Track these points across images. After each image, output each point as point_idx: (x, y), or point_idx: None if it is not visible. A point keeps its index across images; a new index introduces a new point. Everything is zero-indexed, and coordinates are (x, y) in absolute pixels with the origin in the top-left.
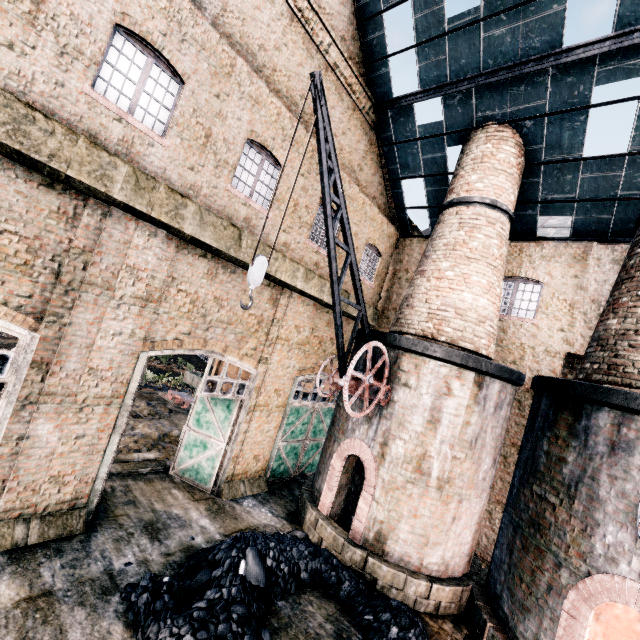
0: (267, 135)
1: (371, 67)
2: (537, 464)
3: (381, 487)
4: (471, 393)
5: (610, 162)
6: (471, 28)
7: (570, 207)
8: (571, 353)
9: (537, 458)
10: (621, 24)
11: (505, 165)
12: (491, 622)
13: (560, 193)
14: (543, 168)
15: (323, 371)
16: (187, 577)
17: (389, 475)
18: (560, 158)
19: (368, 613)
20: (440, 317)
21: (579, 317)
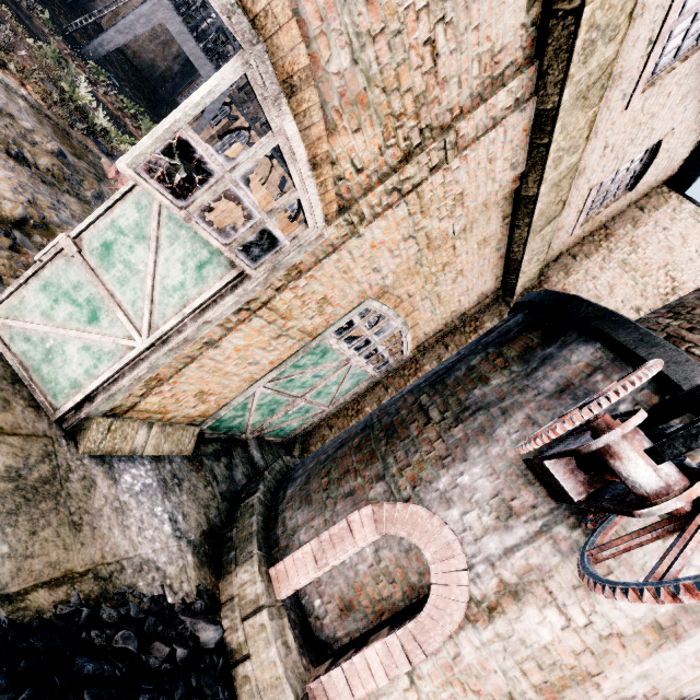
0: None
1: None
2: None
3: (443, 664)
4: None
5: None
6: None
7: None
8: None
9: None
10: None
11: None
12: None
13: None
14: None
15: (406, 315)
16: None
17: (479, 658)
18: None
19: None
20: None
21: None
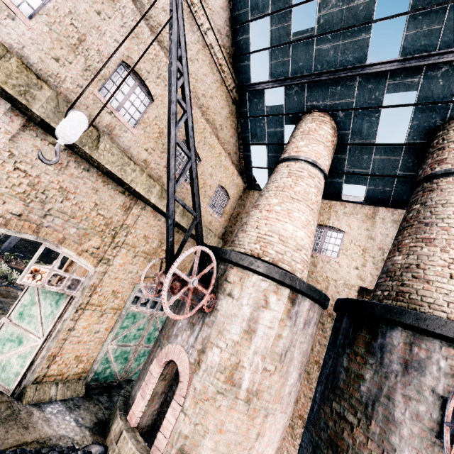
0: (143, 66)
1: (238, 59)
2: (337, 380)
3: (192, 397)
4: (285, 308)
5: (393, 149)
6: (308, 41)
7: (365, 179)
8: (363, 287)
9: (337, 374)
10: (404, 53)
11: (324, 139)
12: None
13: (359, 168)
14: (349, 148)
15: None
16: None
17: (201, 384)
18: (360, 142)
19: None
20: (266, 241)
21: (369, 259)
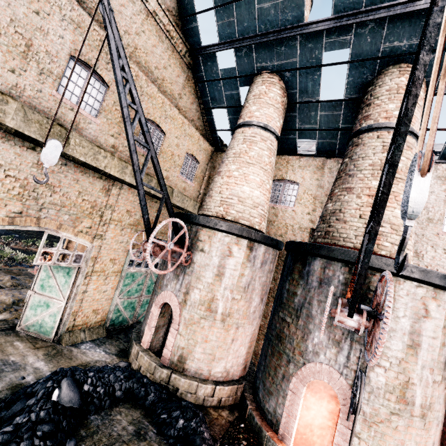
0: (91, 56)
1: (185, 21)
2: (282, 298)
3: (183, 324)
4: (245, 254)
5: (335, 105)
6: None
7: (315, 134)
8: (314, 228)
9: (283, 294)
10: (336, 10)
11: (273, 101)
12: (251, 405)
13: (308, 124)
14: (298, 106)
15: None
16: (5, 409)
17: (189, 315)
18: (307, 100)
19: (164, 413)
20: (228, 203)
21: (318, 205)
